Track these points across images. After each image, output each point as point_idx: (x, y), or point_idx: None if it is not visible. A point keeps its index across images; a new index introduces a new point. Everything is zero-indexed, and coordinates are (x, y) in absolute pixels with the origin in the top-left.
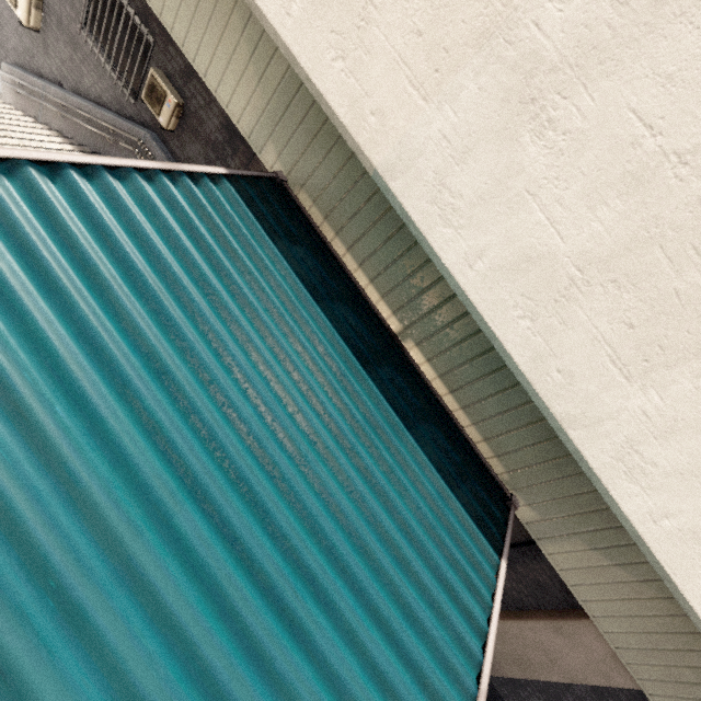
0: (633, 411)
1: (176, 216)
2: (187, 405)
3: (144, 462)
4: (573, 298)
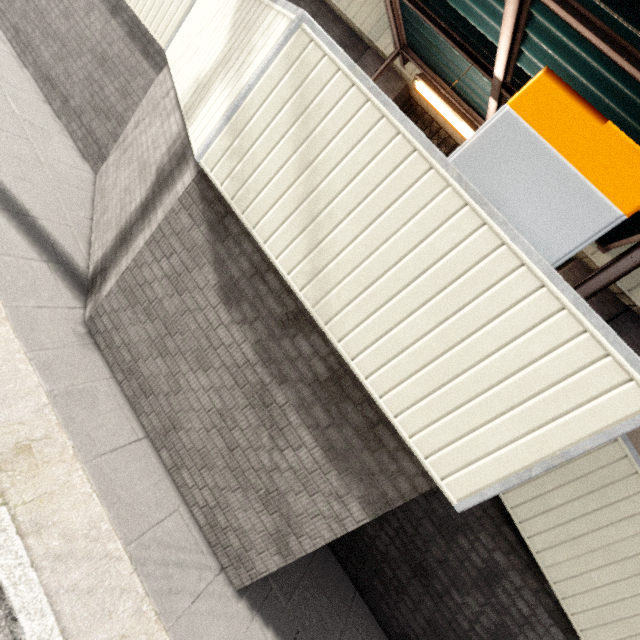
0: None
1: None
2: None
3: None
4: None
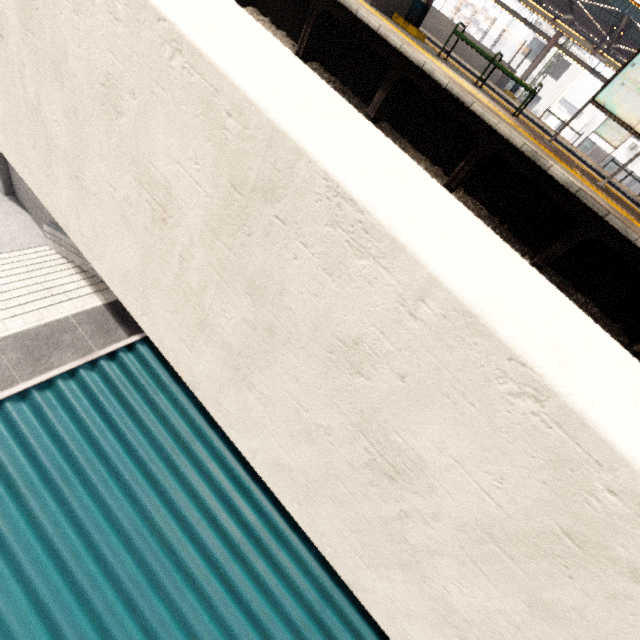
0: (381, 591)
1: (90, 400)
2: (71, 576)
3: (28, 638)
4: (313, 499)
